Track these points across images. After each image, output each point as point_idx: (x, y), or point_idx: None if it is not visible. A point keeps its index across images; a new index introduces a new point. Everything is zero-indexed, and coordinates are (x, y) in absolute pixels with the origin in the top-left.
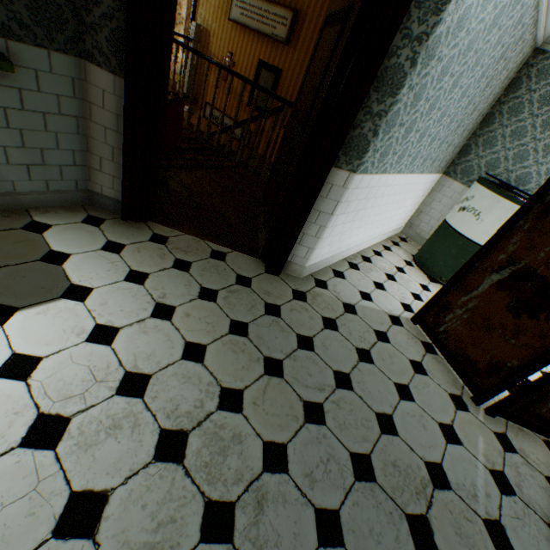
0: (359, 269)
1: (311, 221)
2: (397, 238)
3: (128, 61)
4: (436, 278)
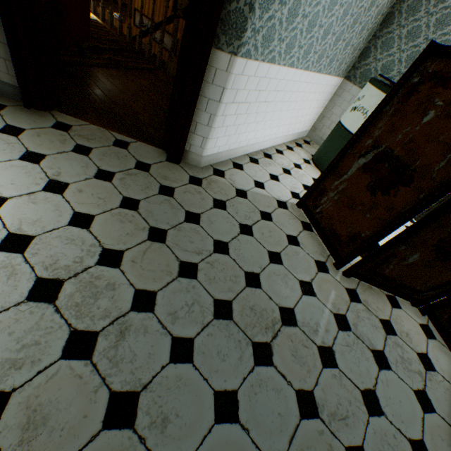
0: (259, 163)
1: (202, 109)
2: (301, 141)
3: None
4: None
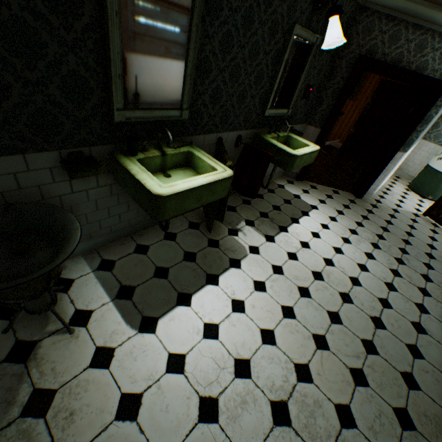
0: (387, 194)
1: (380, 173)
2: (394, 177)
3: (326, 124)
4: (425, 196)
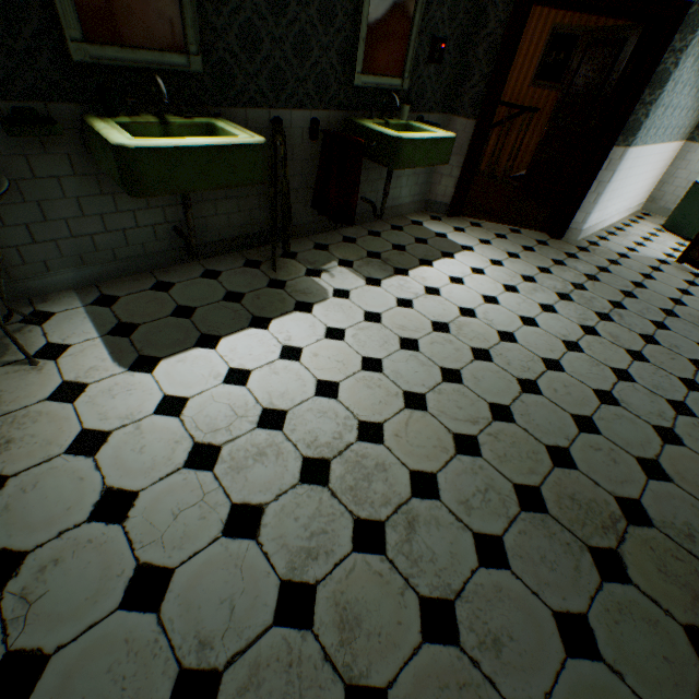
0: (616, 235)
1: (590, 191)
2: (639, 214)
3: (482, 109)
4: (691, 237)
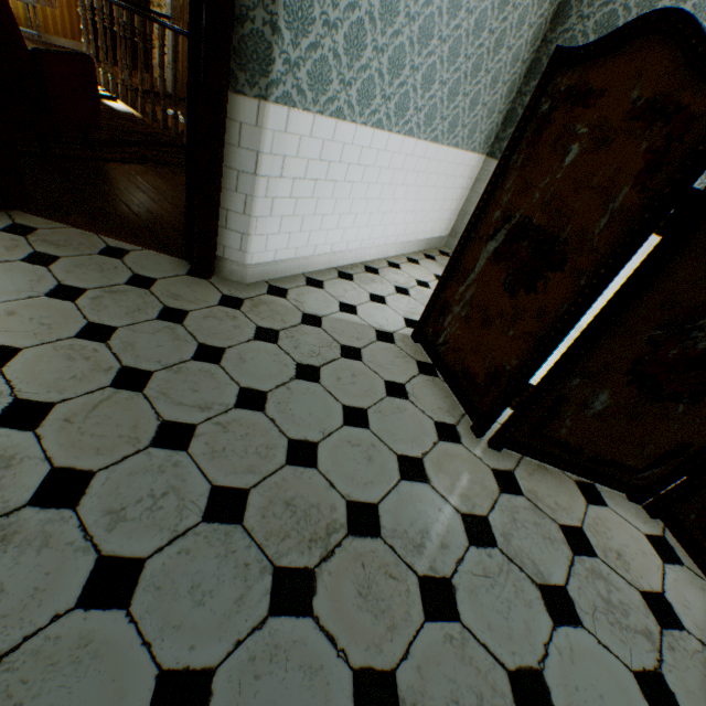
0: (354, 280)
1: (231, 188)
2: (436, 252)
3: None
4: None
